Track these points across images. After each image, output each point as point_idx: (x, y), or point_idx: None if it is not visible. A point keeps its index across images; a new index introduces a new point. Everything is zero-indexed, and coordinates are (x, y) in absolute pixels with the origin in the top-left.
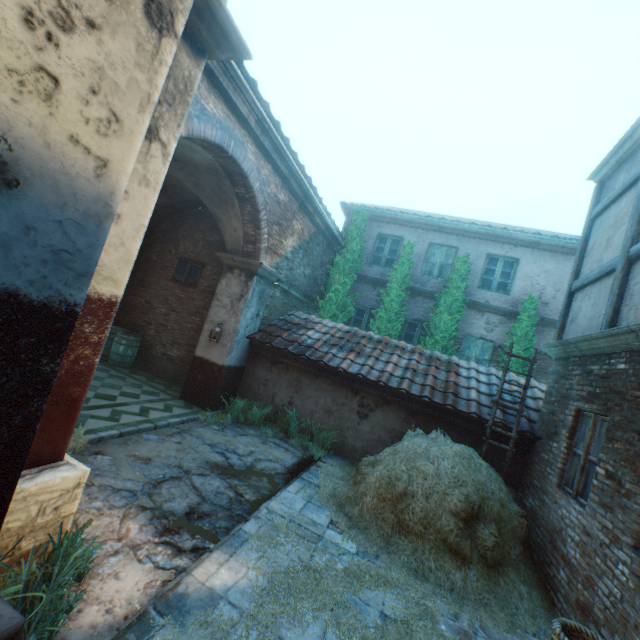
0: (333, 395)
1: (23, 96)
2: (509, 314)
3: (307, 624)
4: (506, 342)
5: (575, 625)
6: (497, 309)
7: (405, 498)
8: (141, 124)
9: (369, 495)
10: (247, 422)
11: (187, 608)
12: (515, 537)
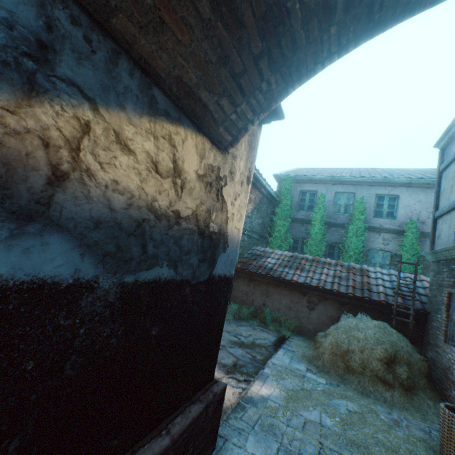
0: (290, 297)
1: (229, 222)
2: (398, 232)
3: (311, 410)
4: (399, 251)
5: (453, 406)
6: (389, 230)
7: (348, 353)
8: (244, 213)
9: (326, 353)
10: (240, 318)
11: (255, 401)
12: (421, 373)
